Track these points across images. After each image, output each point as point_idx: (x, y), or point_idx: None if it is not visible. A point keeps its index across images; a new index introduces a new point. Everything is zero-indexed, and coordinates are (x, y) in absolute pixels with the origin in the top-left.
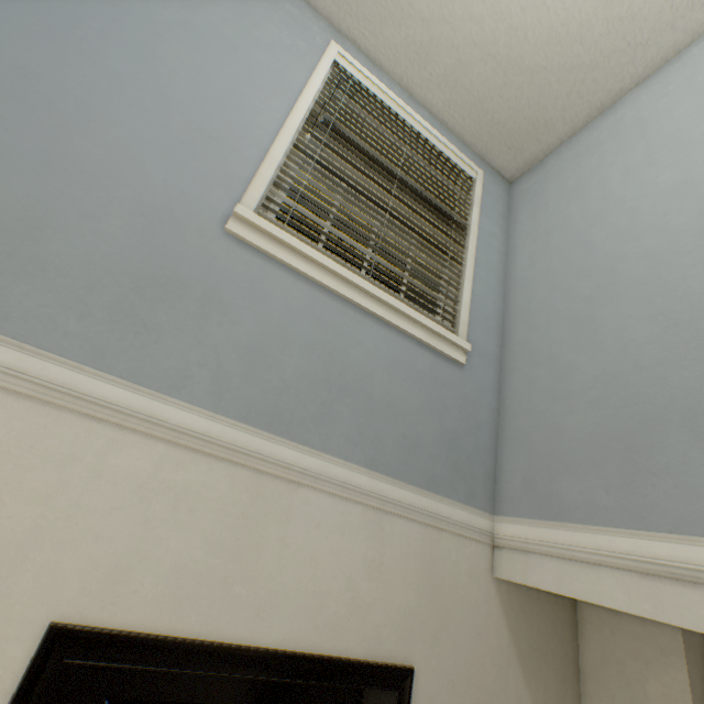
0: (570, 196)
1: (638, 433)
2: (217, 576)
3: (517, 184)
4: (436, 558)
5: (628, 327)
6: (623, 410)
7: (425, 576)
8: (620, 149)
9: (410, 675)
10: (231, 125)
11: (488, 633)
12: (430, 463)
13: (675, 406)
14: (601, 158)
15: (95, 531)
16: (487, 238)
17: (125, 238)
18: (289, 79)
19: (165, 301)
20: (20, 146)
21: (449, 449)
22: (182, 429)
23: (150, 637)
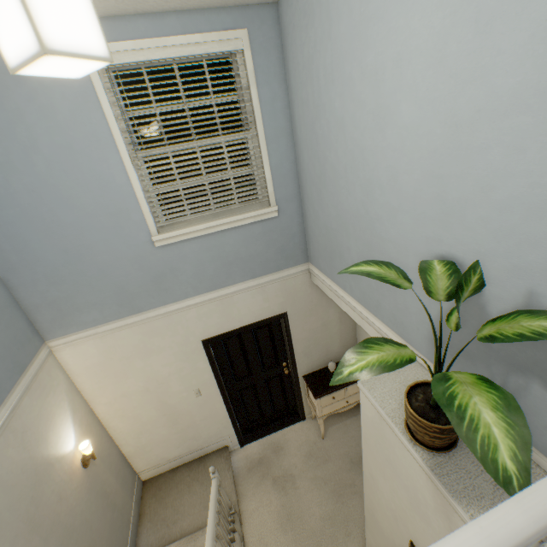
0: (306, 72)
1: (332, 254)
2: (226, 321)
3: (281, 9)
4: (287, 287)
5: (329, 207)
6: (329, 243)
7: (284, 293)
8: (322, 39)
9: (286, 314)
10: (115, 199)
11: (313, 294)
12: (275, 263)
13: (338, 249)
14: (315, 39)
15: (196, 327)
16: (271, 106)
17: (139, 273)
18: (100, 131)
19: (164, 281)
20: (95, 273)
21: (282, 254)
22: (195, 304)
23: (220, 335)
